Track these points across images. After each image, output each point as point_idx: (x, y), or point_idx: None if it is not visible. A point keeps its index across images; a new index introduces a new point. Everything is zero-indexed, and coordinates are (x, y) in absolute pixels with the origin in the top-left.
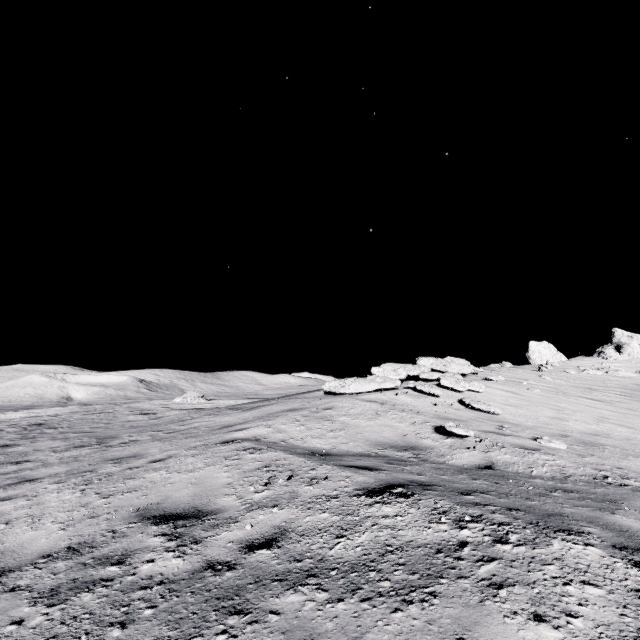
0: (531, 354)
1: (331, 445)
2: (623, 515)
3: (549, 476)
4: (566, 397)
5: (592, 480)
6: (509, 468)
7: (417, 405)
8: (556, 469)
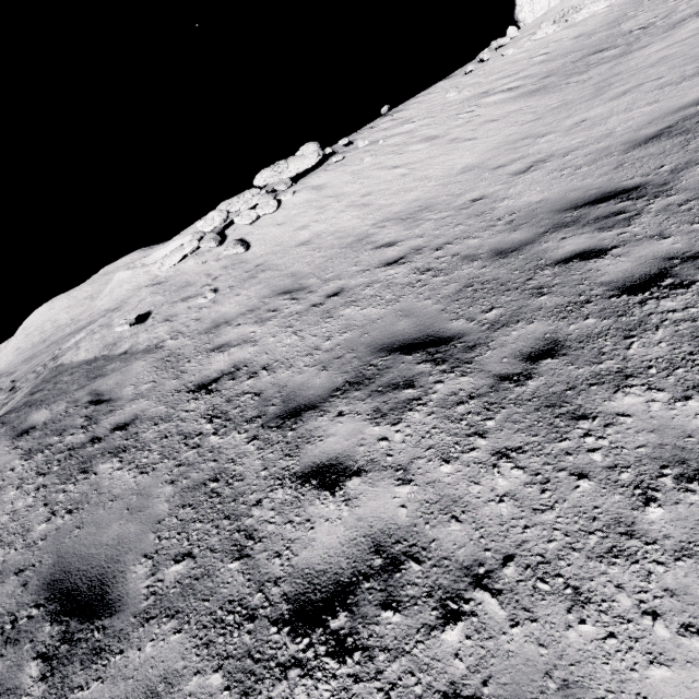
0: (519, 12)
1: (85, 357)
2: (49, 408)
3: (140, 351)
4: (394, 154)
5: (153, 348)
6: (132, 350)
7: (189, 271)
8: (150, 342)
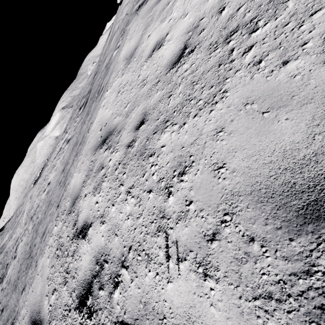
0: None
1: None
2: None
3: None
4: None
5: None
6: None
7: None
8: None
